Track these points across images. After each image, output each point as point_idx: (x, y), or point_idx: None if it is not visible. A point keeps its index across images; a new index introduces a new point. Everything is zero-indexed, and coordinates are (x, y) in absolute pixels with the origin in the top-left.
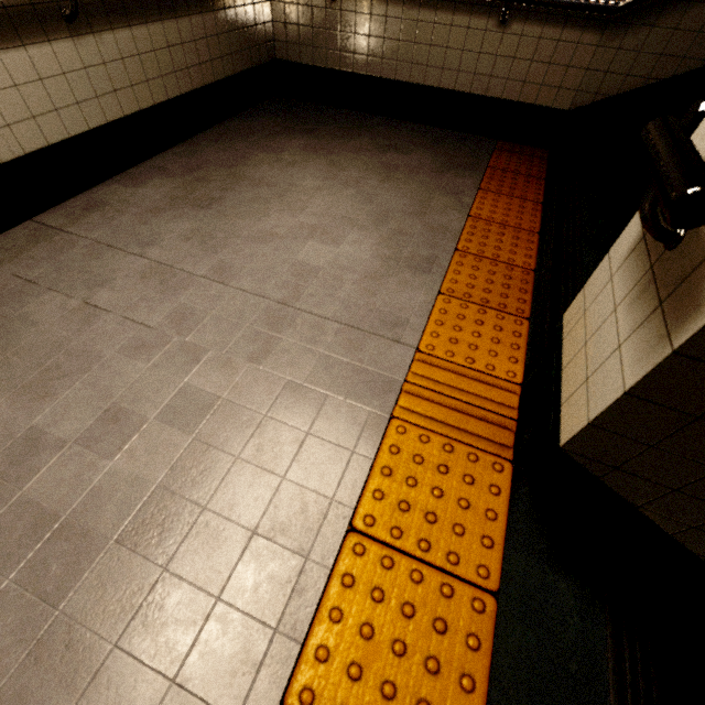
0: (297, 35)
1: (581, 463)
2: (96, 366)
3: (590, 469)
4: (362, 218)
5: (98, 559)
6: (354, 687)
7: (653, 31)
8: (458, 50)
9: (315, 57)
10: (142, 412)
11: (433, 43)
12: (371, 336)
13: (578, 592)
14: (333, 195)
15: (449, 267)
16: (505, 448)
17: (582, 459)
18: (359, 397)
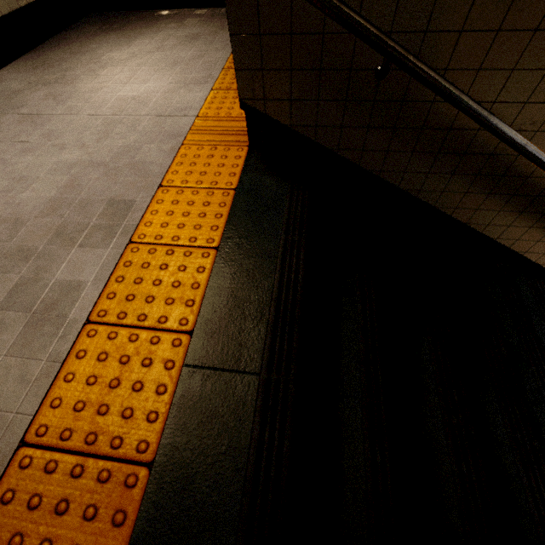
0: None
1: (252, 106)
2: (1, 164)
3: (258, 109)
4: (162, 66)
5: (27, 224)
6: (164, 229)
7: None
8: None
9: None
10: (36, 174)
11: None
12: (169, 117)
13: (276, 180)
14: (141, 59)
15: (218, 77)
16: (245, 142)
17: (251, 103)
18: (163, 142)
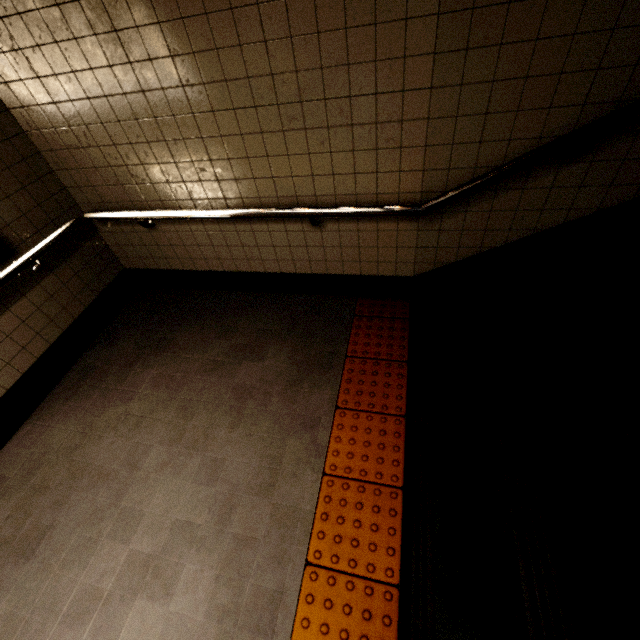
0: (135, 251)
1: None
2: None
3: None
4: (204, 520)
5: None
6: None
7: (468, 214)
8: (285, 246)
9: (158, 264)
10: None
11: (259, 244)
12: None
13: None
14: (176, 476)
15: (297, 611)
16: None
17: None
18: None
